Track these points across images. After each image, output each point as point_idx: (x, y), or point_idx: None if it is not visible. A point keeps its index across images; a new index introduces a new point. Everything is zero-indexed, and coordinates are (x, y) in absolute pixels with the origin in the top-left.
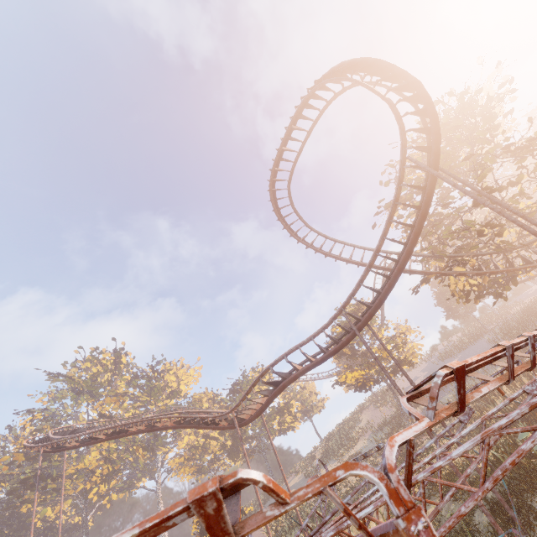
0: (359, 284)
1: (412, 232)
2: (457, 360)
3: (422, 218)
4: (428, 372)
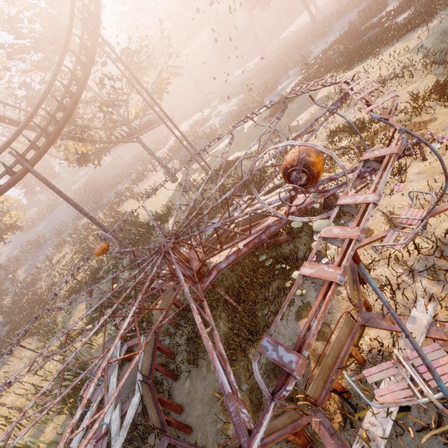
0: (28, 121)
1: (78, 85)
2: (43, 227)
3: (87, 75)
4: (13, 244)
